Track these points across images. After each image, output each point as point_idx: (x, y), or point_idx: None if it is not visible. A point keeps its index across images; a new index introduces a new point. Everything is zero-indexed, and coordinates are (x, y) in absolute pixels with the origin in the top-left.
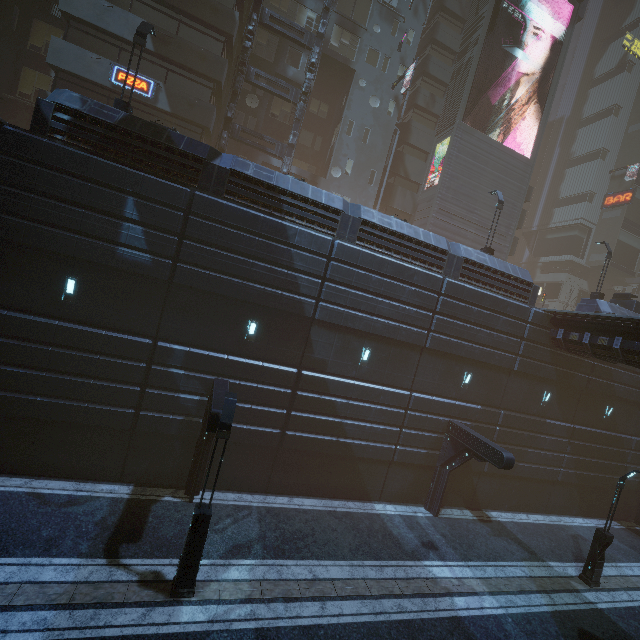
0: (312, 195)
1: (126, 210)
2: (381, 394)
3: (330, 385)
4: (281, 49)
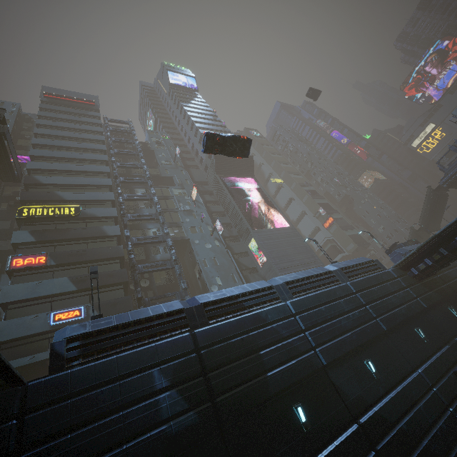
0: (251, 288)
1: (156, 383)
2: (410, 390)
3: (384, 415)
4: (147, 250)
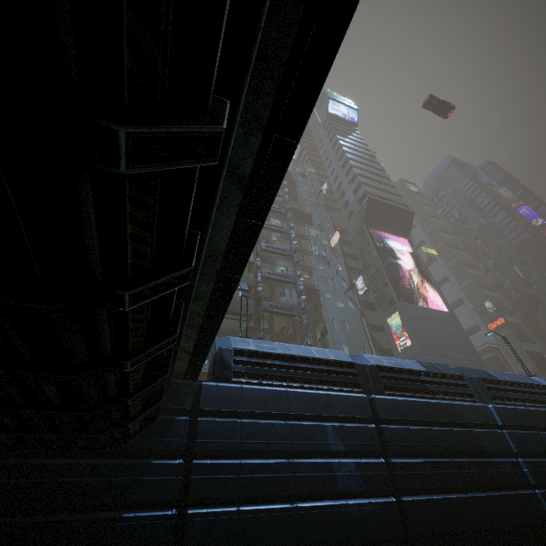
0: (434, 369)
1: (329, 441)
2: None
3: None
4: (272, 289)
